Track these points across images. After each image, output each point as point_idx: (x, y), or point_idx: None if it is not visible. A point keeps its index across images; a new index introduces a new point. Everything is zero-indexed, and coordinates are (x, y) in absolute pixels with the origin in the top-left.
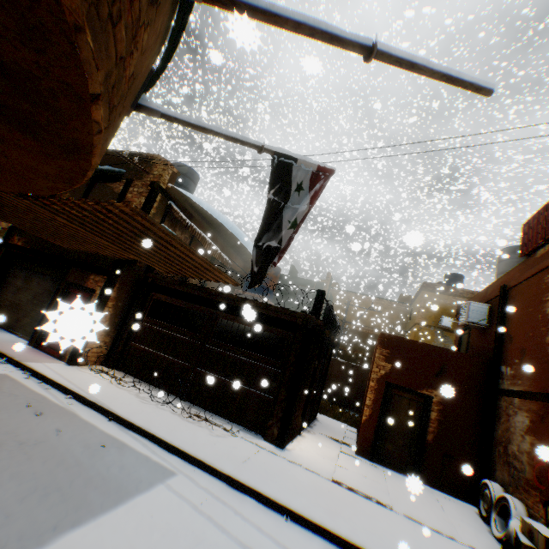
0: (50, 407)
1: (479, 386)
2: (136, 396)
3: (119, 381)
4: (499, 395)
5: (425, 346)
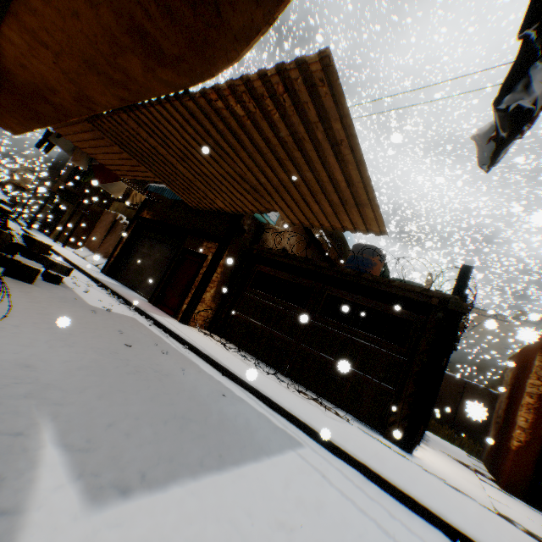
0: (171, 350)
1: None
2: (241, 361)
3: (224, 344)
4: None
5: None
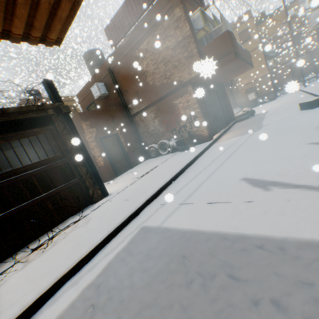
0: None
1: (126, 118)
2: None
3: None
4: (135, 117)
5: (101, 110)
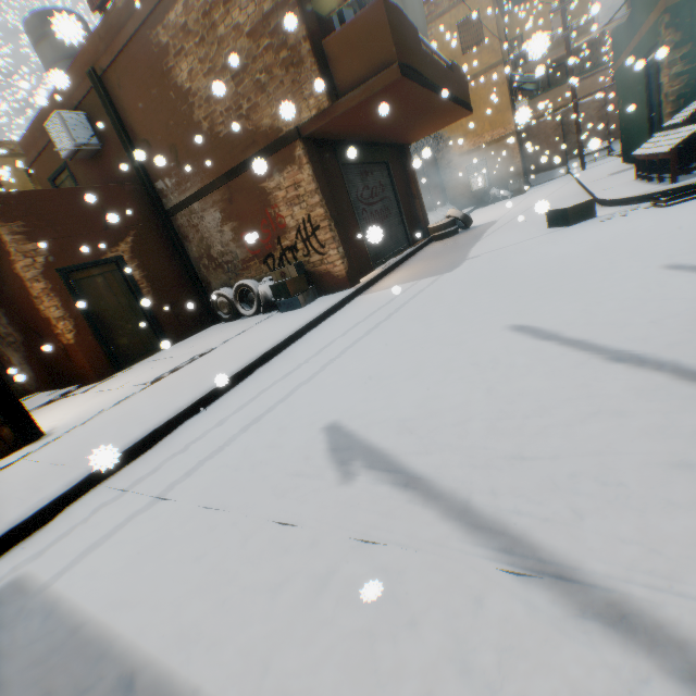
0: None
1: (151, 218)
2: None
3: None
4: (175, 215)
5: (67, 192)
